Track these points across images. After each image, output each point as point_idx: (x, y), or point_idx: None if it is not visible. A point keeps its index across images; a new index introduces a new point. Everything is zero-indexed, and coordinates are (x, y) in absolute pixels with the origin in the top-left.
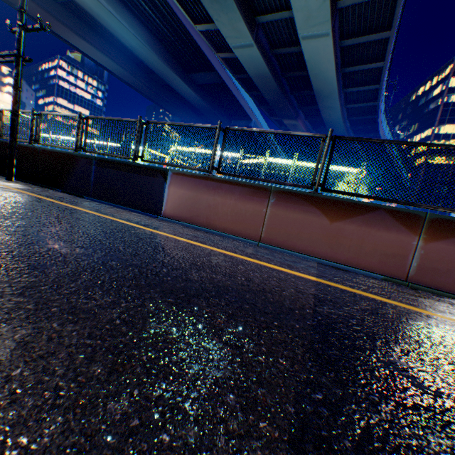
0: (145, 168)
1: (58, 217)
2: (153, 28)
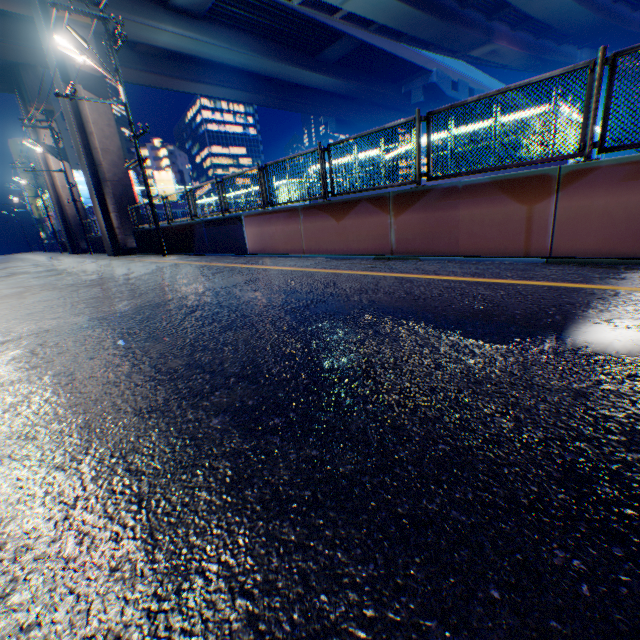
0: (229, 219)
1: (172, 270)
2: (255, 29)
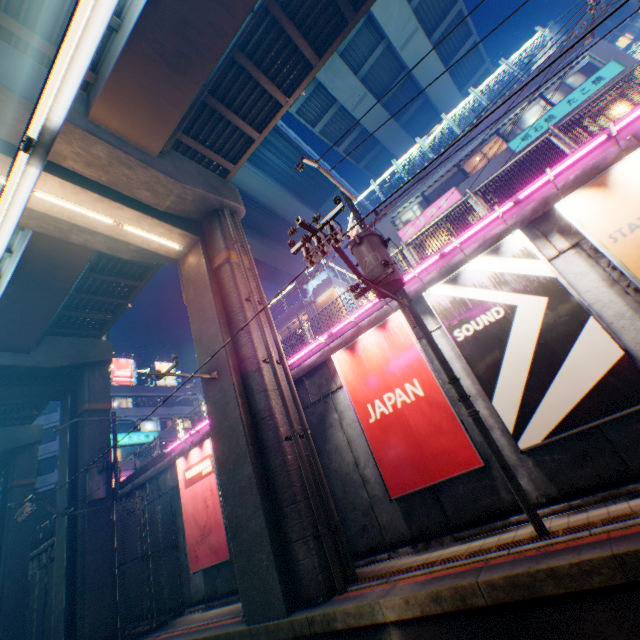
0: None
1: None
2: (280, 177)
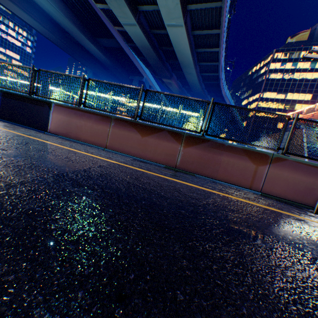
0: (37, 100)
1: None
2: None
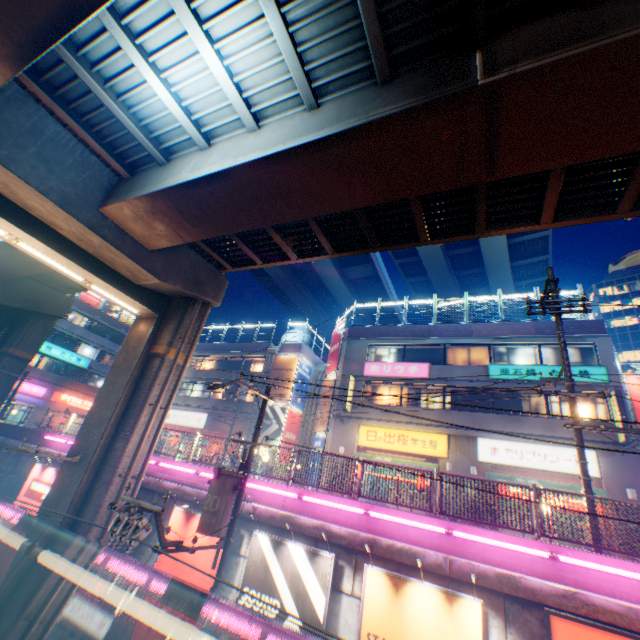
0: None
1: None
2: None
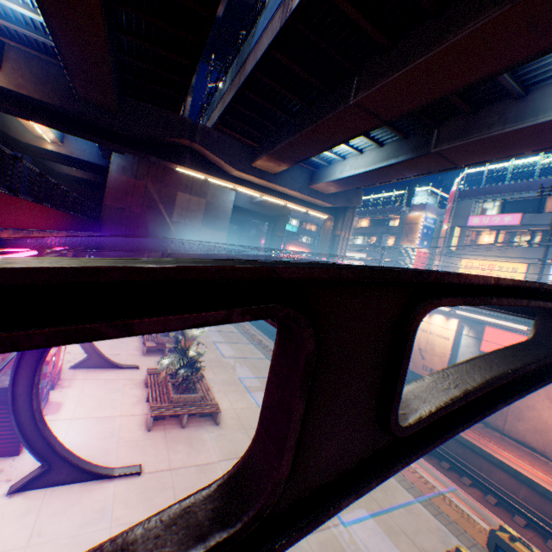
0: None
1: None
2: None
